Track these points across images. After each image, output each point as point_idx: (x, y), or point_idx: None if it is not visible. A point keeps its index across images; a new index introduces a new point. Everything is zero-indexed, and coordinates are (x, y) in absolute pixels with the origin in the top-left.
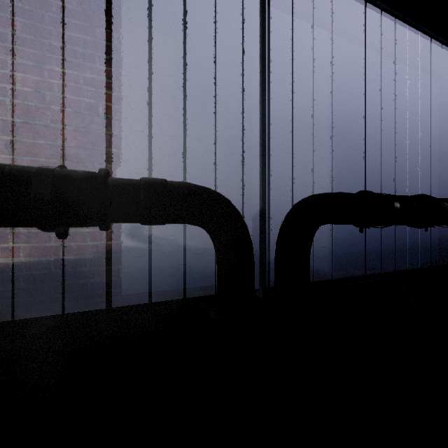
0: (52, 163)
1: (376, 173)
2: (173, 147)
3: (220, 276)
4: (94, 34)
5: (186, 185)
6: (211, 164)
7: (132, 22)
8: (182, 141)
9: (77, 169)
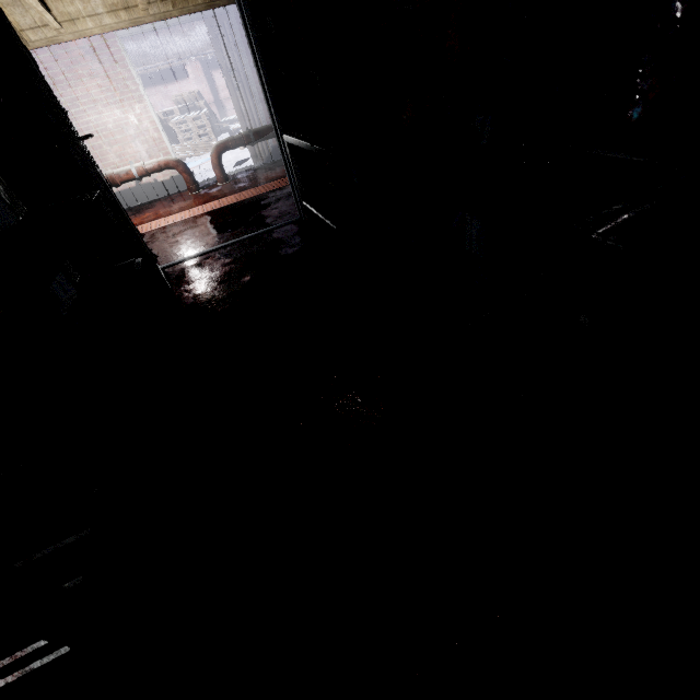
0: None
1: None
2: None
3: None
4: None
5: None
6: None
7: None
8: None
9: None
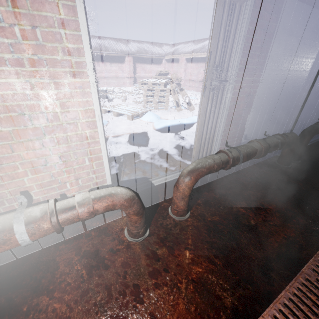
0: (235, 117)
1: (318, 95)
2: (264, 102)
3: (286, 156)
4: (260, 57)
5: (295, 135)
6: (271, 106)
7: (273, 46)
8: (267, 99)
9: (239, 118)
